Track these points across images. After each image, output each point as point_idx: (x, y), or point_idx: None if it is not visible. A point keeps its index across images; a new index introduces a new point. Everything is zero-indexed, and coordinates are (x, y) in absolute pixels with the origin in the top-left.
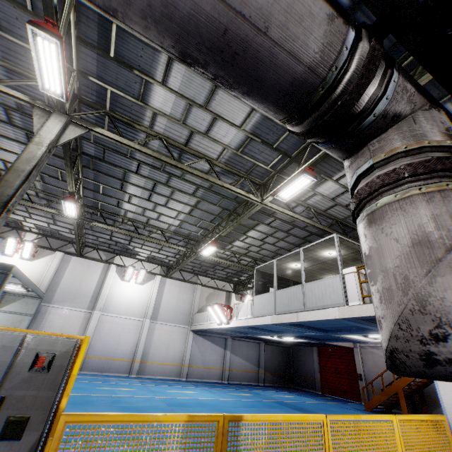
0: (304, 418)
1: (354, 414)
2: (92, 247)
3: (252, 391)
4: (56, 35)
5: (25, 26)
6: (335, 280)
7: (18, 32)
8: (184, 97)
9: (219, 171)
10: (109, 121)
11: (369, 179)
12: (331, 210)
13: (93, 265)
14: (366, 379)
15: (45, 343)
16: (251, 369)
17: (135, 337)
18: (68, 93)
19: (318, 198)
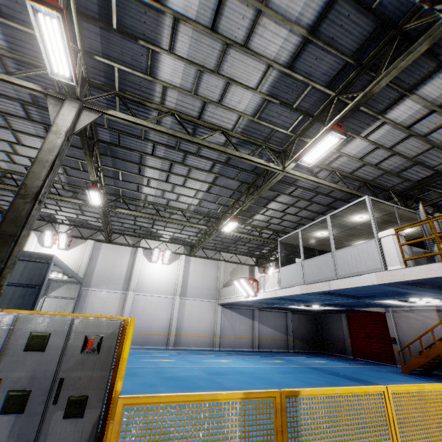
0: (364, 390)
1: (416, 384)
2: (119, 233)
3: (284, 358)
4: (56, 9)
5: (26, 9)
6: (369, 245)
7: (20, 18)
8: (194, 64)
9: (235, 142)
10: (120, 102)
11: None
12: (358, 171)
13: (122, 250)
14: (400, 343)
15: (92, 326)
16: (279, 337)
17: (168, 313)
18: (77, 77)
19: (343, 160)
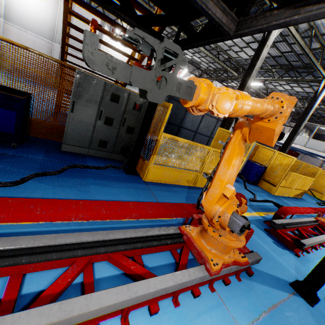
0: None
1: None
2: (205, 73)
3: None
4: None
5: None
6: None
7: None
8: None
9: None
10: None
11: None
12: None
13: None
14: None
15: None
16: None
17: None
18: None
19: None
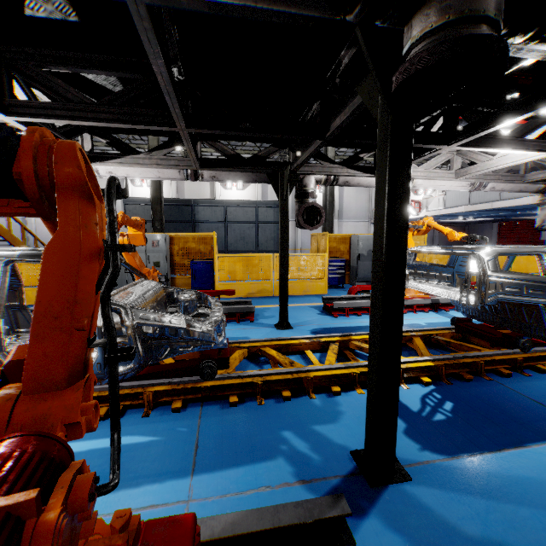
0: None
1: None
2: None
3: None
4: None
5: None
6: None
7: None
8: None
9: None
10: None
11: (540, 201)
12: None
13: None
14: None
15: None
16: None
17: None
18: None
19: None
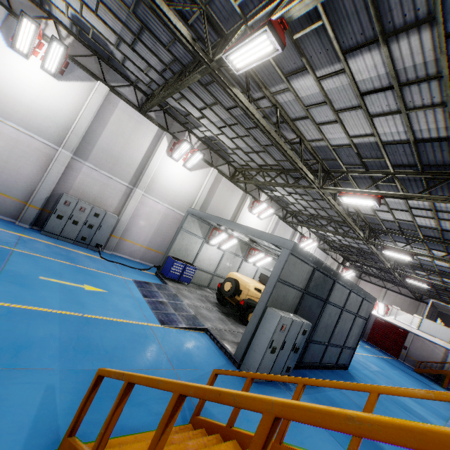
0: None
1: None
2: (291, 214)
3: None
4: None
5: None
6: None
7: None
8: None
9: None
10: None
11: None
12: None
13: (288, 230)
14: (408, 350)
15: None
16: None
17: None
18: None
19: None
